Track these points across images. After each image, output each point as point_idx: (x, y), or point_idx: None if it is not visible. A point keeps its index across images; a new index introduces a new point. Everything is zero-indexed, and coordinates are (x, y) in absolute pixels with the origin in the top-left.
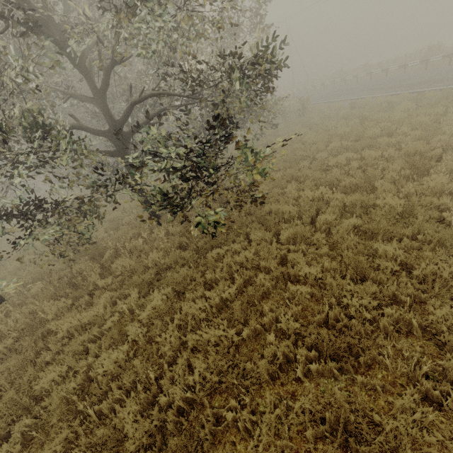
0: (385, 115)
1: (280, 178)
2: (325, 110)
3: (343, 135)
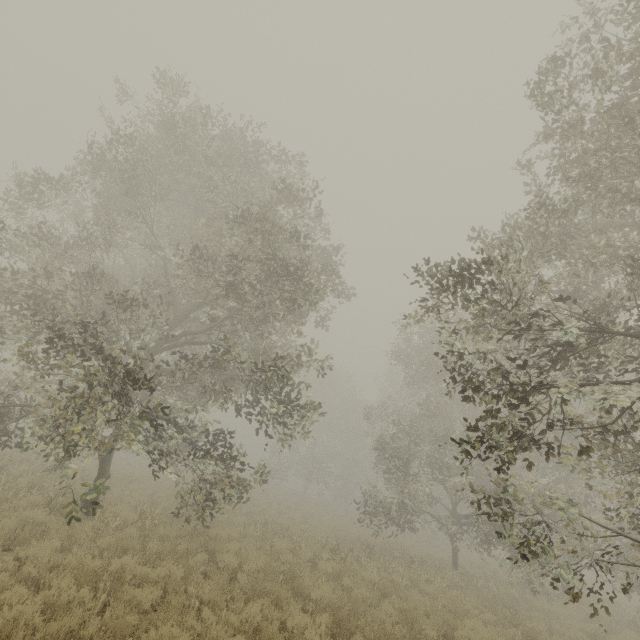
0: None
1: None
2: None
3: None
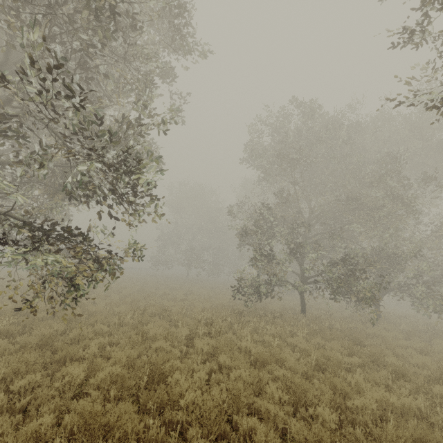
0: None
1: None
2: None
3: None
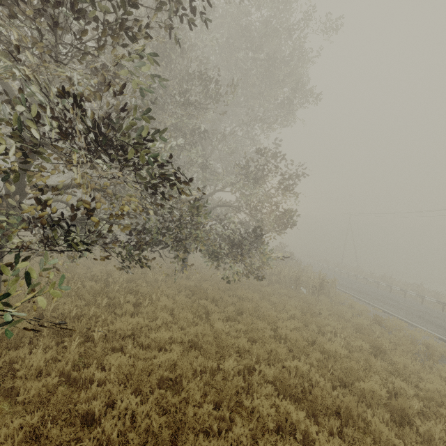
0: (412, 366)
1: (150, 366)
2: (346, 304)
3: (332, 355)
